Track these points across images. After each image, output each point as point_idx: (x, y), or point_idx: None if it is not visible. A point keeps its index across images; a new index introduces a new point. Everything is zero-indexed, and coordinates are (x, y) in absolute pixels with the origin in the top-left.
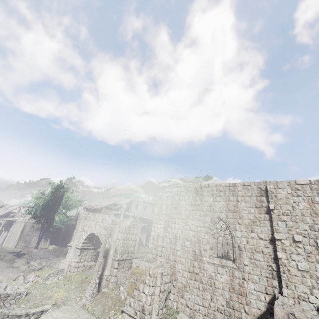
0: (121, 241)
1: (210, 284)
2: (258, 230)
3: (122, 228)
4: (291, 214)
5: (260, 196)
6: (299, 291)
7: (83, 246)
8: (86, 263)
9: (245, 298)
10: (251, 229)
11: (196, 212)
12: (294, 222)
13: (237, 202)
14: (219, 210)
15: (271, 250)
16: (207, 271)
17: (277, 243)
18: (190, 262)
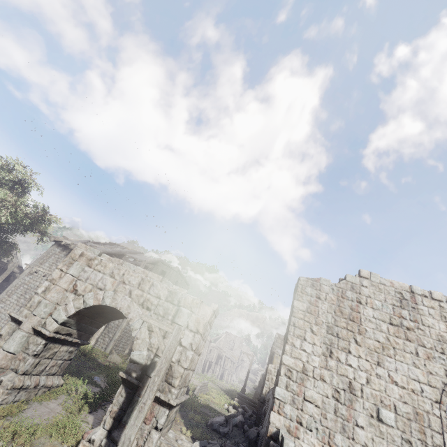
0: (192, 354)
1: None
2: None
3: (198, 319)
4: None
5: None
6: None
7: (58, 332)
8: (44, 380)
9: None
10: None
11: (406, 342)
12: None
13: None
14: None
15: None
16: None
17: None
18: None
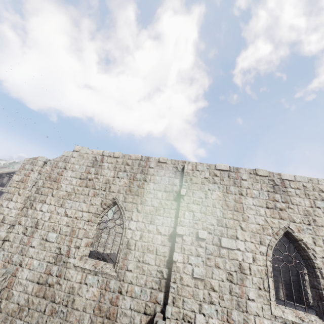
0: None
1: (65, 304)
2: (160, 221)
3: None
4: (203, 203)
5: (174, 178)
6: (186, 309)
7: None
8: None
9: (114, 323)
10: (152, 219)
11: (84, 188)
12: (204, 214)
13: (143, 182)
14: (117, 189)
15: (168, 249)
16: (69, 282)
17: (178, 240)
18: (45, 267)
